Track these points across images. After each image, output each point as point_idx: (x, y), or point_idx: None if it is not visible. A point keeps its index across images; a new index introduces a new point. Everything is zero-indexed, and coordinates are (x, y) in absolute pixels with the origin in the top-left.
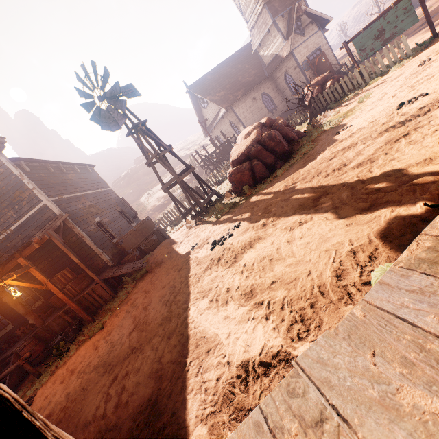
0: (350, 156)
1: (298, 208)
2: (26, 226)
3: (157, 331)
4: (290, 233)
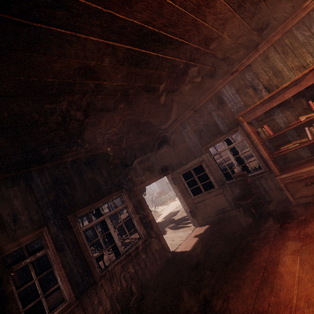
0: None
1: None
2: None
3: None
4: None
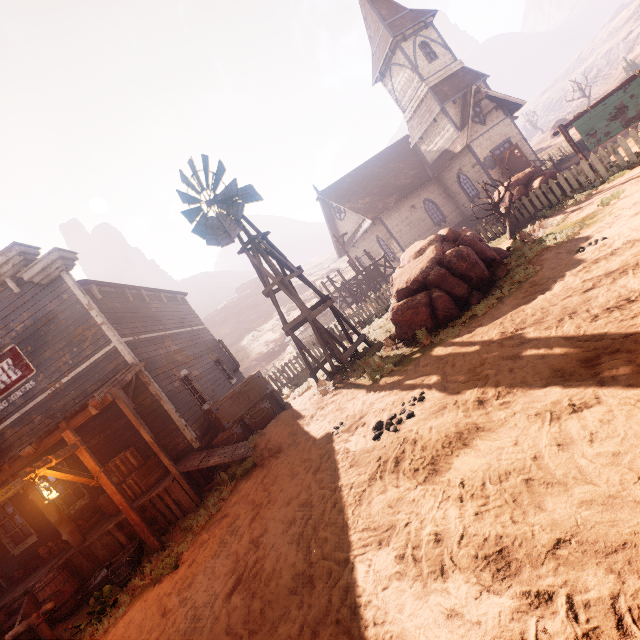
0: (634, 286)
1: (553, 375)
2: (83, 378)
3: (285, 606)
4: (554, 426)
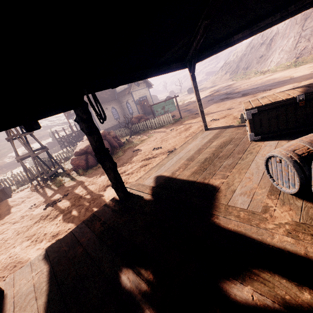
0: (129, 168)
1: (98, 190)
2: None
3: None
4: (88, 204)
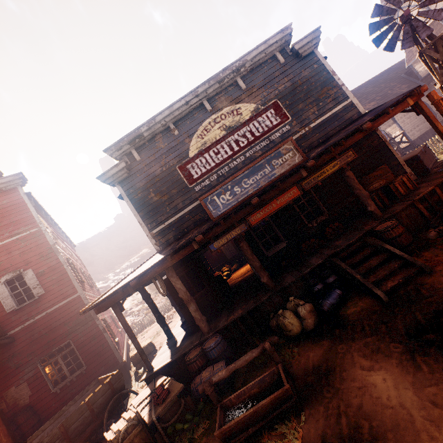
0: None
1: None
2: (326, 124)
3: None
4: None
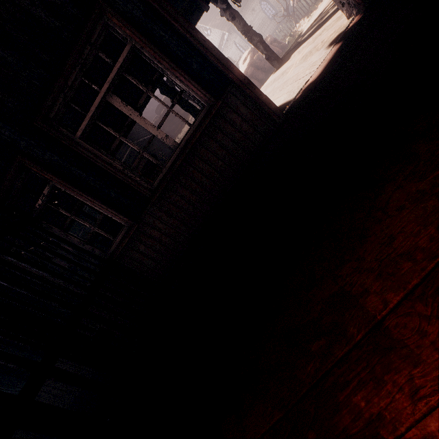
0: None
1: None
2: (126, 162)
3: None
4: None
